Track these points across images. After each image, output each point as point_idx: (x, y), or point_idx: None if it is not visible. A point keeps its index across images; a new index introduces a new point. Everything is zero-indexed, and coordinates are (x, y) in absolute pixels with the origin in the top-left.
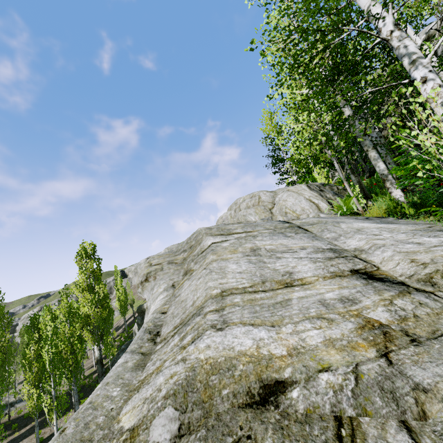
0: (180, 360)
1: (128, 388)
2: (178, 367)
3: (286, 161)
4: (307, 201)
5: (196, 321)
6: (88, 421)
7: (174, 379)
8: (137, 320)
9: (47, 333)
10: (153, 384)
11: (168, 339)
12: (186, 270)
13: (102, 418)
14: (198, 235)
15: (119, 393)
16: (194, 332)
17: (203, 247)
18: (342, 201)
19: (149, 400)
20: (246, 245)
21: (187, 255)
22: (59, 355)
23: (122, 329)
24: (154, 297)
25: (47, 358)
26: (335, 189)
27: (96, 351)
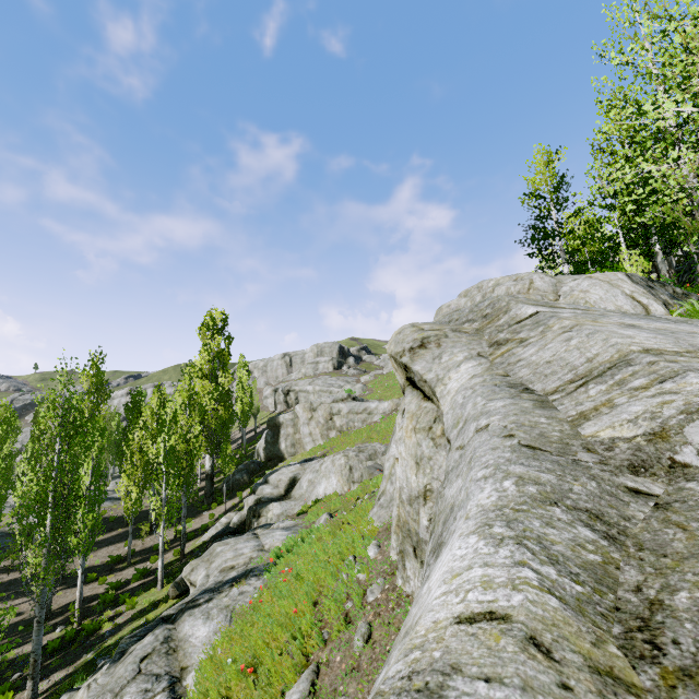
0: (656, 394)
1: (559, 420)
2: (664, 397)
3: (558, 239)
4: (628, 298)
5: (634, 370)
6: (539, 433)
7: (677, 403)
8: (266, 435)
9: (165, 417)
10: (621, 412)
11: (571, 390)
12: (491, 341)
13: (556, 433)
14: (496, 302)
15: (550, 421)
16: (649, 376)
17: (518, 316)
18: (693, 307)
19: (644, 419)
20: (605, 320)
21: (480, 326)
22: (170, 451)
23: (236, 444)
24: (446, 366)
25: (162, 450)
26: (669, 290)
27: (207, 462)
